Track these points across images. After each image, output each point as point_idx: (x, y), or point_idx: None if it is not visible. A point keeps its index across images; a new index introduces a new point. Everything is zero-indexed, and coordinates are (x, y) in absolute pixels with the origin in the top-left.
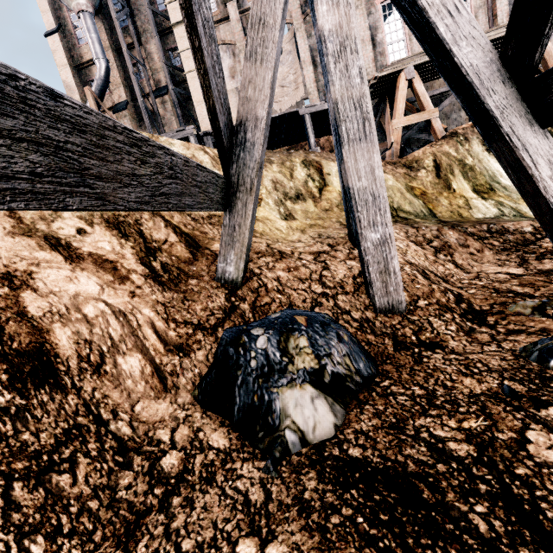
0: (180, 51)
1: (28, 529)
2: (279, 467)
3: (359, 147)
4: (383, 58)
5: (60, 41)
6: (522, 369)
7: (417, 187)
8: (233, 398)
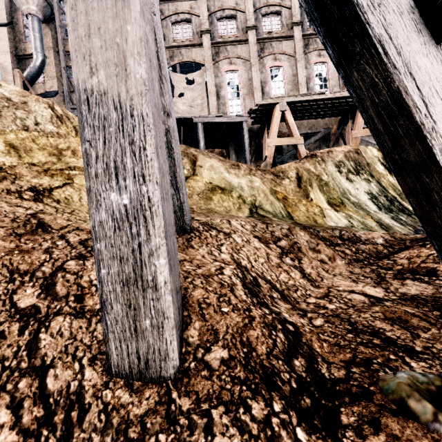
0: None
1: None
2: None
3: (97, 4)
4: None
5: (8, 33)
6: None
7: (280, 192)
8: None
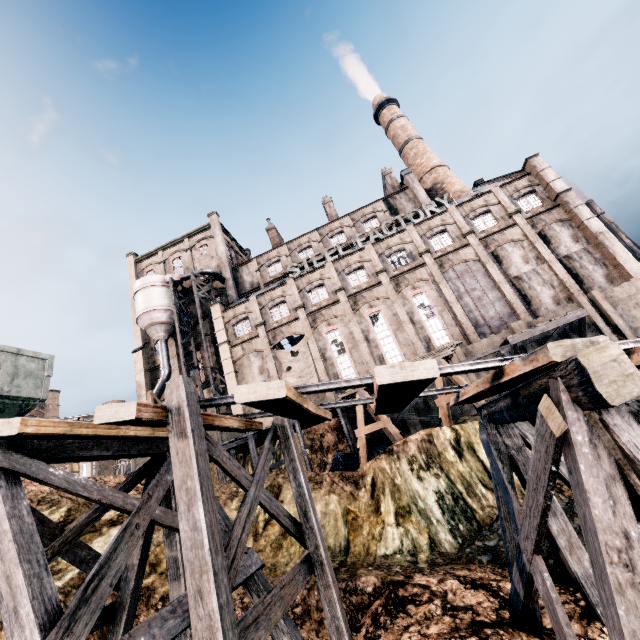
0: (222, 360)
1: None
2: None
3: (175, 583)
4: (377, 349)
5: (143, 354)
6: None
7: (353, 511)
8: None
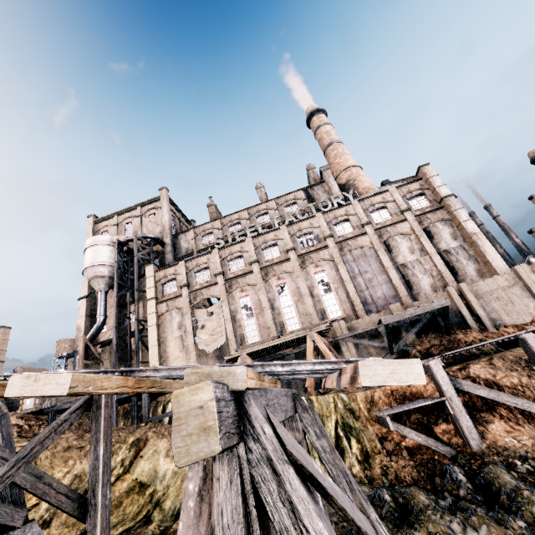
0: (148, 314)
1: None
2: None
3: None
4: (280, 316)
5: (87, 302)
6: None
7: None
8: None
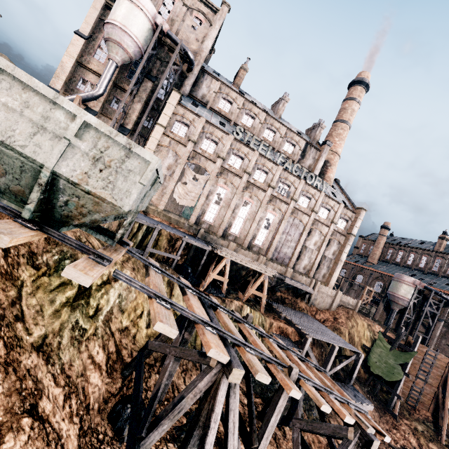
0: (152, 136)
1: (84, 448)
2: (122, 444)
3: (176, 362)
4: (233, 219)
5: (83, 44)
6: (172, 432)
7: None
8: (117, 424)
